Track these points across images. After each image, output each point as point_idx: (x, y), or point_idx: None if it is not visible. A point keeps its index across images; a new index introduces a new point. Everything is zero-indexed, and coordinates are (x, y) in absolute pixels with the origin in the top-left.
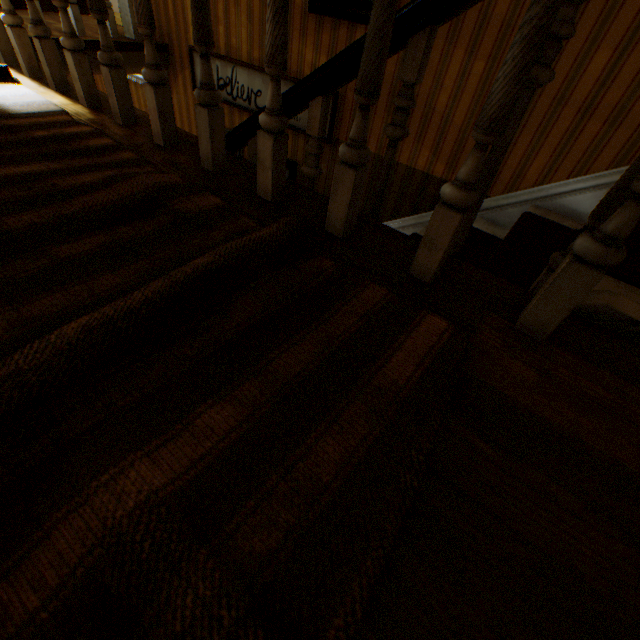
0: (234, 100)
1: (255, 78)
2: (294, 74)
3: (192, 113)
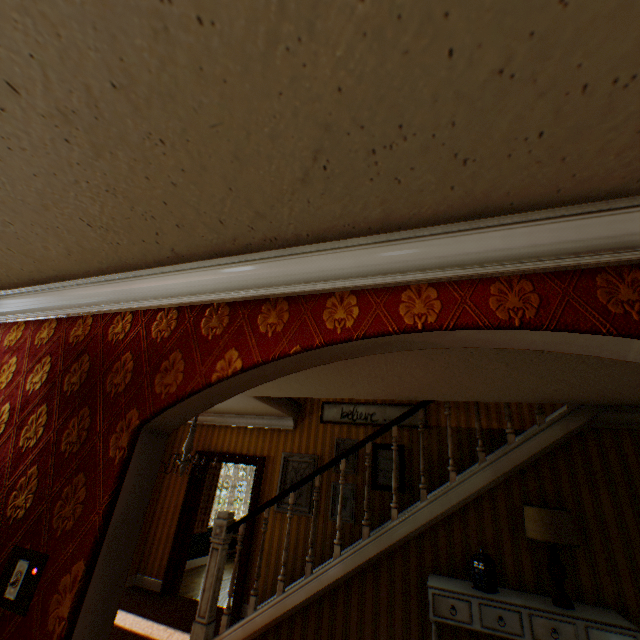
0: (353, 420)
1: (371, 407)
2: (396, 402)
3: (312, 435)
